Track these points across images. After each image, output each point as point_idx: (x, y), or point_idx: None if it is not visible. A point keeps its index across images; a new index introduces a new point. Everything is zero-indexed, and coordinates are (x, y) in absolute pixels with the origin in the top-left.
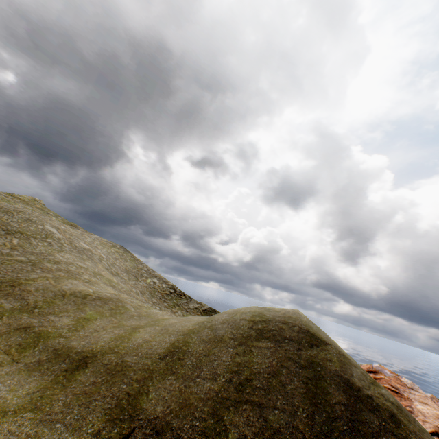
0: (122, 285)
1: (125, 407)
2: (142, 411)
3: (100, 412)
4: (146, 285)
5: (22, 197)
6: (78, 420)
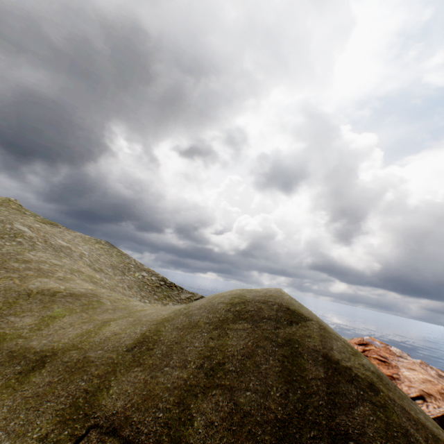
0: (106, 281)
1: (81, 406)
2: (100, 408)
3: (51, 414)
4: (134, 279)
5: None
6: (24, 425)
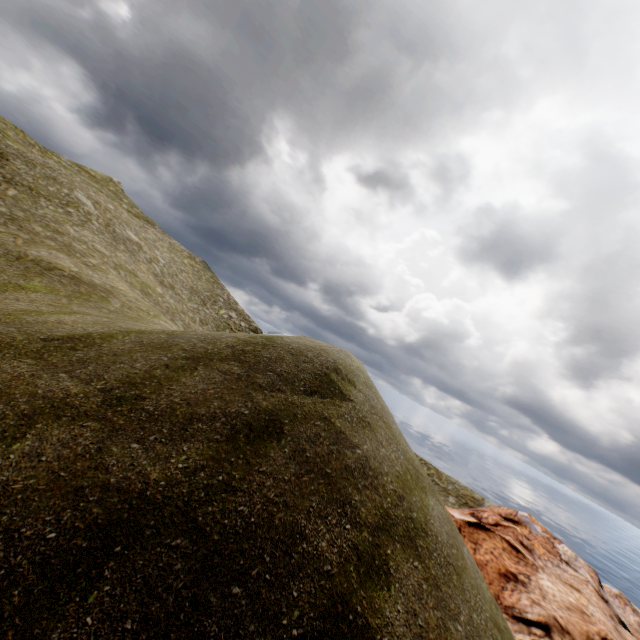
0: (169, 300)
1: None
2: None
3: None
4: (215, 316)
5: (93, 173)
6: None
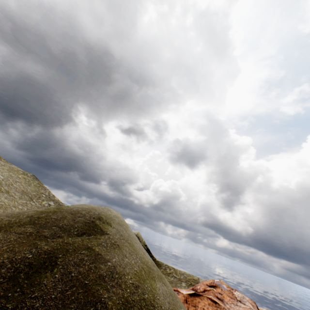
0: (3, 200)
1: None
2: None
3: None
4: (39, 206)
5: None
6: None
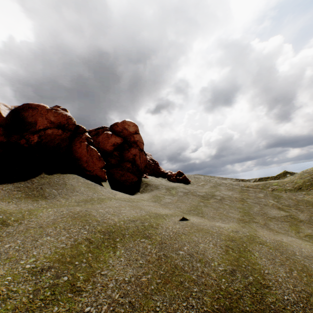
0: None
1: None
2: None
3: None
4: None
5: None
6: None
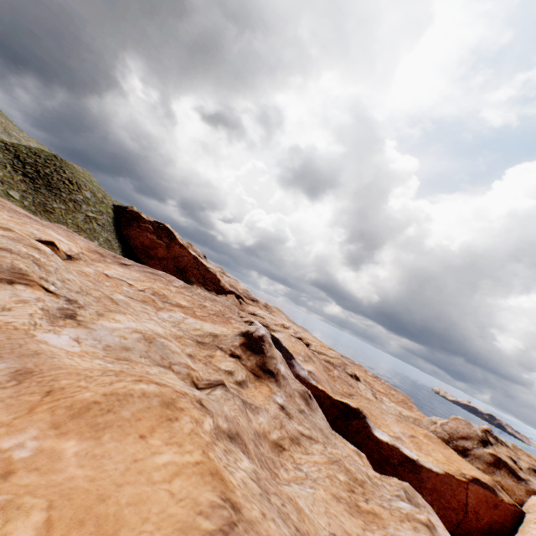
0: None
1: None
2: (2, 141)
3: None
4: None
5: None
6: None
